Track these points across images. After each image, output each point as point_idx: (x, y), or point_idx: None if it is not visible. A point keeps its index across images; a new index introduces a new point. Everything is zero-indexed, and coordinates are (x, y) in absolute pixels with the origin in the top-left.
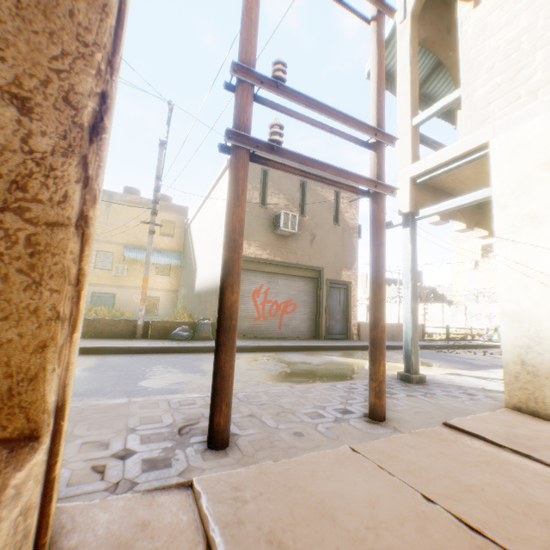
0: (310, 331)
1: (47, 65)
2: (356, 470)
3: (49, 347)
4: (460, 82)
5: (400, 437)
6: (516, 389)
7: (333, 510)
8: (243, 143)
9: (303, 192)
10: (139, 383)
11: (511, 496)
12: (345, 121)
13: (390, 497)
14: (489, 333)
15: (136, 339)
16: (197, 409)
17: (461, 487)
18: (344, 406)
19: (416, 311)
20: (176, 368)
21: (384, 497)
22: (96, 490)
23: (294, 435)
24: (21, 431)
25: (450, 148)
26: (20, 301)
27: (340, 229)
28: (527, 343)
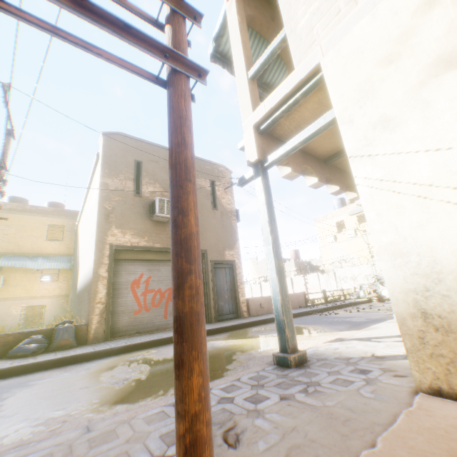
0: None
1: None
2: None
3: None
4: (290, 63)
5: None
6: (428, 358)
7: None
8: None
9: None
10: None
11: None
12: None
13: None
14: (357, 291)
15: None
16: None
17: None
18: None
19: (282, 270)
20: None
21: None
22: None
23: None
24: None
25: (285, 83)
26: None
27: (219, 213)
28: (423, 283)
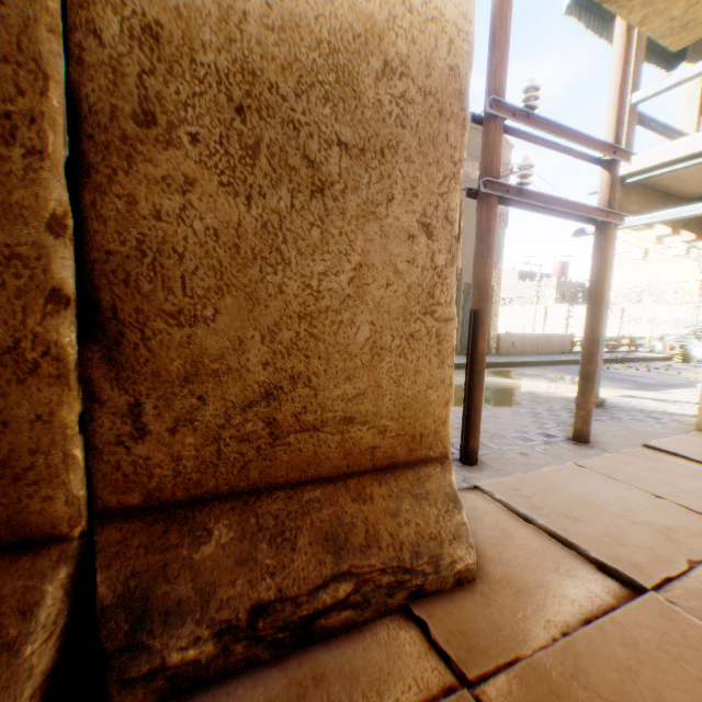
0: None
1: (436, 191)
2: (591, 479)
3: (449, 403)
4: None
5: (611, 457)
6: None
7: (594, 502)
8: (496, 191)
9: None
10: None
11: None
12: (585, 143)
13: (628, 496)
14: (651, 342)
15: None
16: None
17: (677, 490)
18: (543, 431)
19: (603, 334)
20: None
21: (624, 495)
22: None
23: (521, 455)
24: (440, 454)
25: (680, 143)
26: (436, 375)
27: None
28: None
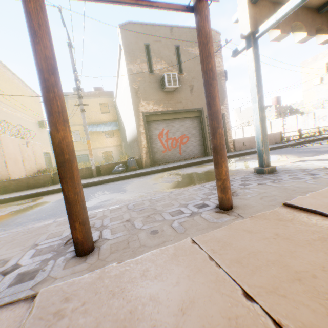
0: (201, 152)
1: None
2: (185, 265)
3: None
4: None
5: (240, 223)
6: None
7: (139, 322)
8: None
9: (178, 55)
10: None
11: None
12: None
13: (206, 298)
14: None
15: (93, 178)
16: (93, 221)
17: (288, 276)
18: (203, 202)
19: (264, 119)
20: (109, 191)
21: (200, 298)
22: None
23: (150, 234)
24: None
25: None
26: None
27: None
28: None
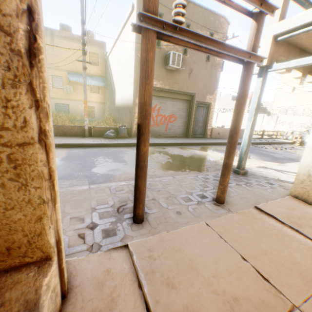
0: (183, 132)
1: None
2: (208, 239)
3: (43, 218)
4: None
5: (231, 216)
6: (299, 188)
7: (197, 265)
8: (152, 26)
9: None
10: (92, 170)
11: (285, 258)
12: None
13: (225, 257)
14: (287, 134)
15: (85, 137)
16: (125, 194)
17: (260, 252)
18: (202, 193)
19: (251, 135)
20: (110, 158)
21: (222, 257)
22: (82, 250)
23: (176, 214)
24: (40, 257)
25: None
26: (17, 197)
27: (210, 65)
28: None
